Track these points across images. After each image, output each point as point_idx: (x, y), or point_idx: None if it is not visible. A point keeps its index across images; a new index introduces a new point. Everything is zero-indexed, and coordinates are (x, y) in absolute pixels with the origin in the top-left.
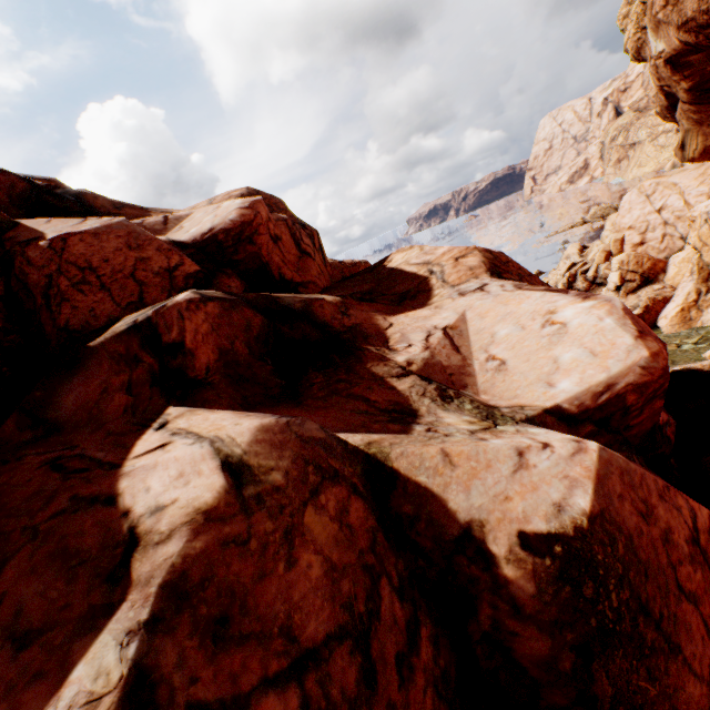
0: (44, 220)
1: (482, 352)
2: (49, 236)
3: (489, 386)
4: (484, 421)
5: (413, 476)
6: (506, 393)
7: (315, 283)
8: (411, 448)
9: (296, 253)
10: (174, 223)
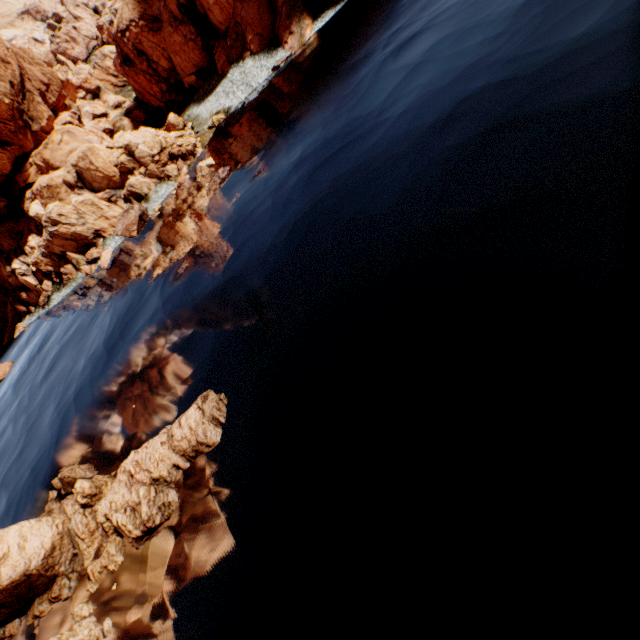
0: None
1: None
2: None
3: None
4: None
5: None
6: None
7: None
8: None
9: None
10: None
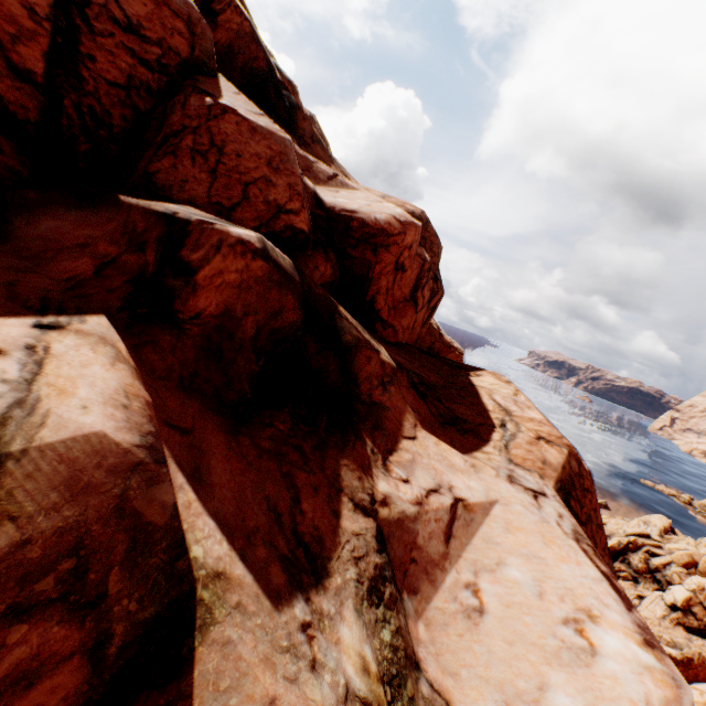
0: (237, 90)
1: (471, 568)
2: (222, 101)
3: (440, 622)
4: (383, 682)
5: (199, 698)
6: (449, 655)
7: (396, 331)
8: (243, 648)
9: (407, 294)
10: (337, 184)
